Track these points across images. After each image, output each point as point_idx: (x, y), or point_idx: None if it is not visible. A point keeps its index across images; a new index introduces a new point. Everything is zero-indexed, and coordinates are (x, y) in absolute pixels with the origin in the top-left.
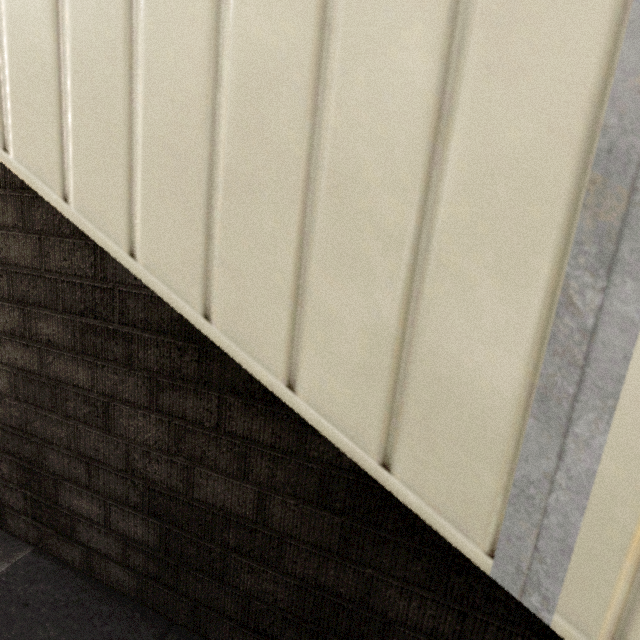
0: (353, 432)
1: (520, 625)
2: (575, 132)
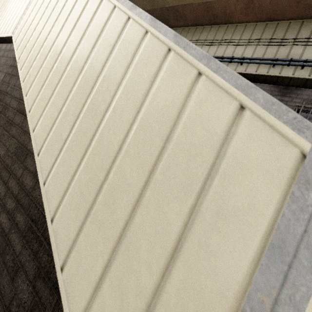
0: None
1: None
2: (229, 301)
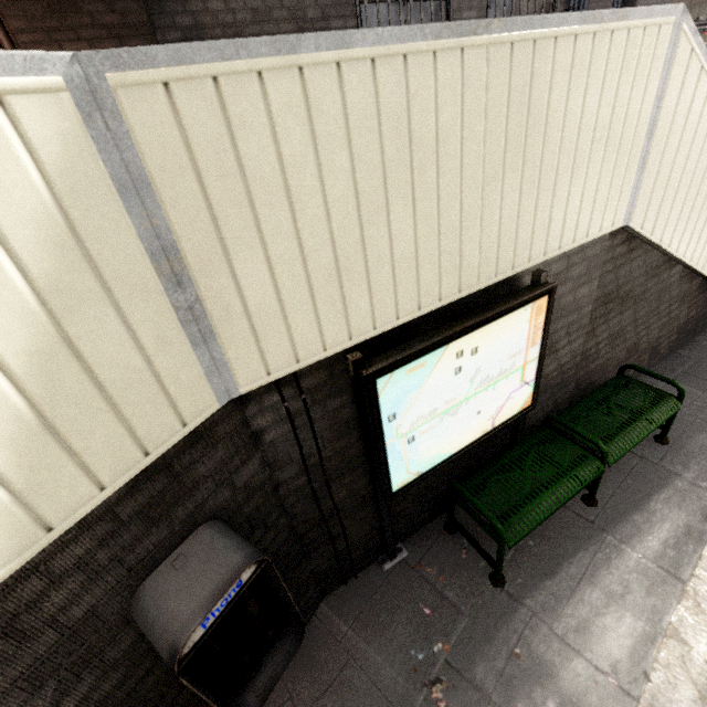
0: None
1: None
2: None
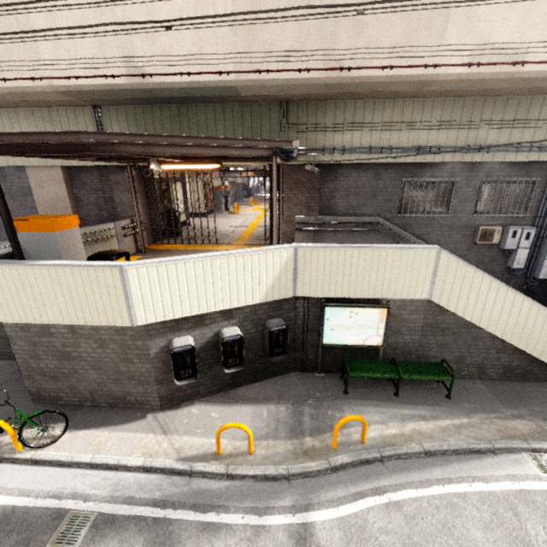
0: (537, 356)
1: (545, 367)
2: None
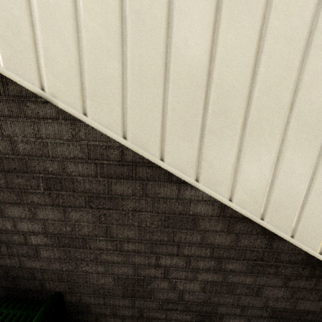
0: None
1: None
2: None
